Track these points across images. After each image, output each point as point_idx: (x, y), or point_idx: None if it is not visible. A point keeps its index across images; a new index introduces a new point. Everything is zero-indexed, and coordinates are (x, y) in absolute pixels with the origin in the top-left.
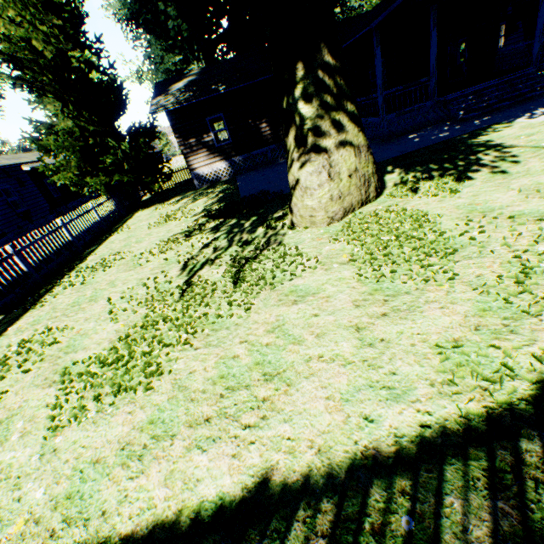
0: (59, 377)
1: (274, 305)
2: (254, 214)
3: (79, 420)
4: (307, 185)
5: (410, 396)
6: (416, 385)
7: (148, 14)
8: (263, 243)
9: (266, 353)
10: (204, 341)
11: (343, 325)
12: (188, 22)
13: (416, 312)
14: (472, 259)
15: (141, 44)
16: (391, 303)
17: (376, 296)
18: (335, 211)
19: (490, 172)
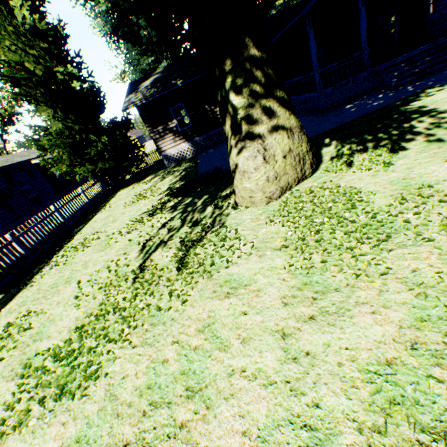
0: (22, 369)
1: (208, 297)
2: (206, 192)
3: (20, 428)
4: (244, 169)
5: (333, 445)
6: (341, 428)
7: (124, 27)
8: (209, 224)
9: (193, 359)
10: (142, 337)
11: (270, 329)
12: (156, 29)
13: (345, 316)
14: (407, 248)
15: (121, 52)
16: (319, 303)
17: (305, 292)
18: (272, 191)
19: (425, 140)
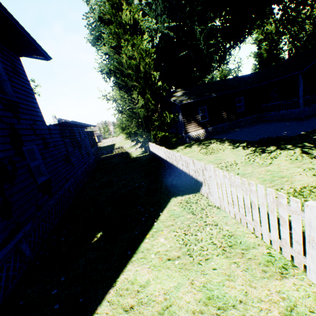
0: None
1: None
2: (298, 142)
3: None
4: None
5: None
6: None
7: None
8: None
9: None
10: None
11: None
12: None
13: None
14: None
15: None
16: None
17: None
18: None
19: None
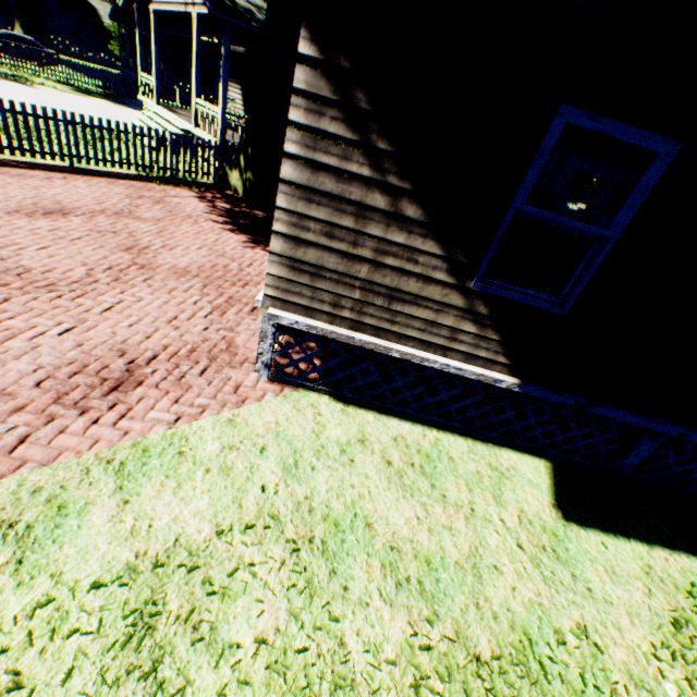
0: None
1: None
2: None
3: None
4: None
5: None
6: None
7: None
8: None
9: None
10: None
11: None
12: None
13: None
14: None
15: None
16: None
17: None
18: None
19: None
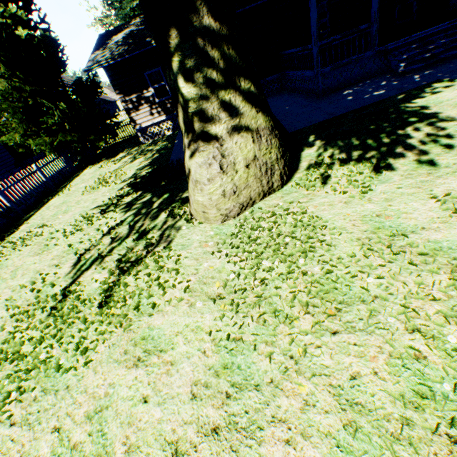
0: None
1: (116, 361)
2: (168, 190)
3: None
4: (197, 178)
5: None
6: None
7: None
8: (155, 240)
9: None
10: (26, 410)
11: (163, 438)
12: None
13: (253, 440)
14: (355, 333)
15: None
16: (232, 406)
17: (221, 380)
18: (229, 208)
19: (415, 159)
